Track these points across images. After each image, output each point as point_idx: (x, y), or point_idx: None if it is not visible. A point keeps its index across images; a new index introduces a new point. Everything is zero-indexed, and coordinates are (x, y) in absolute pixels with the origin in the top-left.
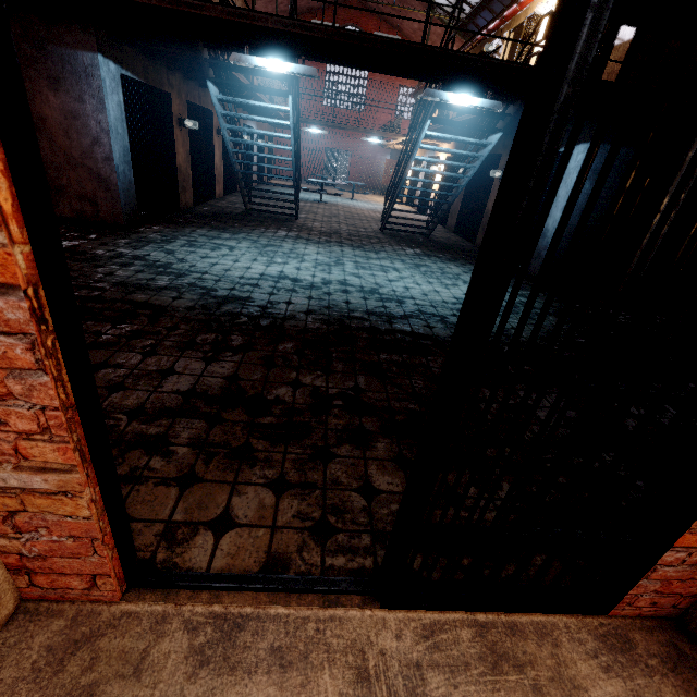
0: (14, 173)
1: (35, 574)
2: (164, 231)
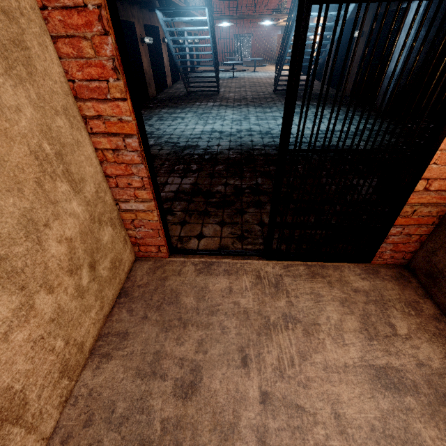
0: (131, 97)
1: (140, 246)
2: (145, 113)
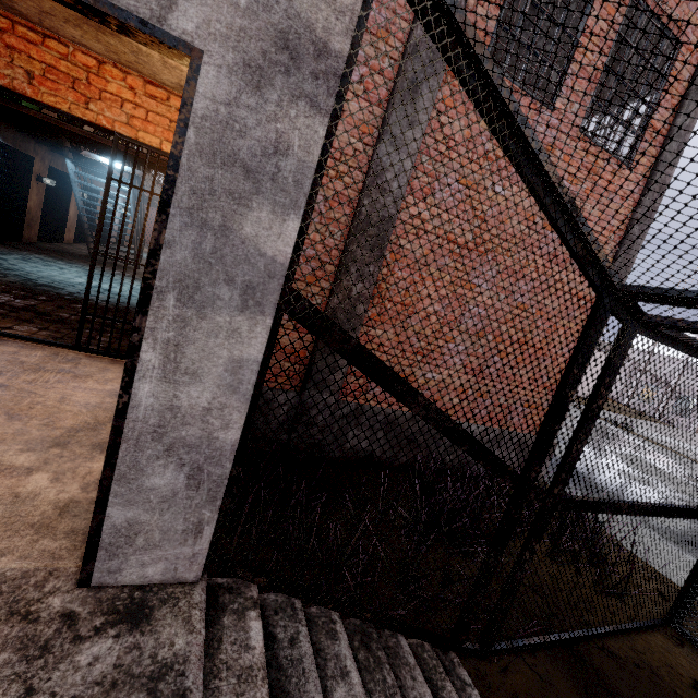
0: None
1: None
2: (1, 249)
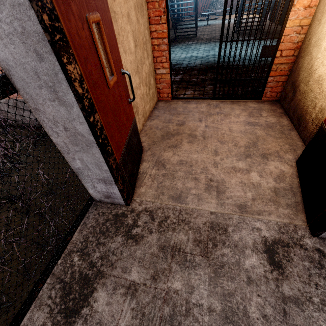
0: (167, 22)
1: (160, 93)
2: None
